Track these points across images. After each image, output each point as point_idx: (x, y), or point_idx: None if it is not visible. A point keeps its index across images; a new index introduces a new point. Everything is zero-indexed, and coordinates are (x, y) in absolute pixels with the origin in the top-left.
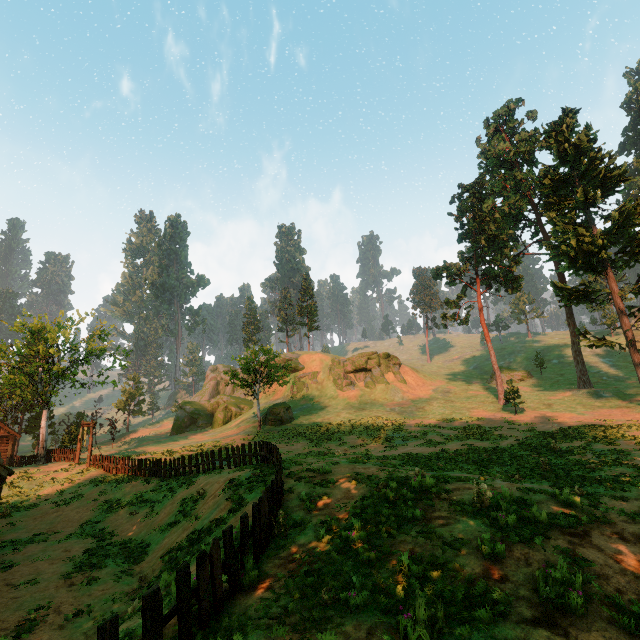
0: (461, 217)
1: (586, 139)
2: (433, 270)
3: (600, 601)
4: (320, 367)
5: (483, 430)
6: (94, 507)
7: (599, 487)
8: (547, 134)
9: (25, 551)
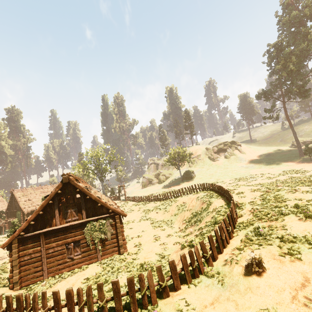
0: (270, 63)
1: None
2: (256, 95)
3: None
4: (200, 152)
5: (294, 169)
6: (141, 212)
7: None
8: None
9: (130, 225)
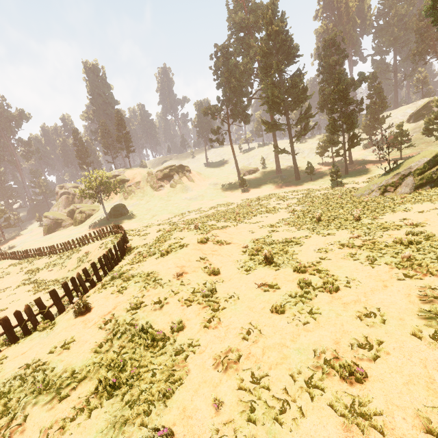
0: (216, 72)
1: (280, 24)
2: (202, 110)
3: (213, 241)
4: (140, 178)
5: (226, 202)
6: (23, 274)
7: (248, 217)
8: (262, 15)
9: None
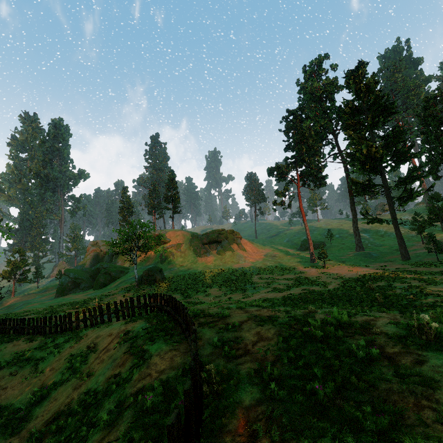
0: (288, 132)
1: (373, 82)
2: (268, 169)
3: None
4: (183, 240)
5: (309, 279)
6: None
7: (435, 311)
8: (348, 77)
9: None
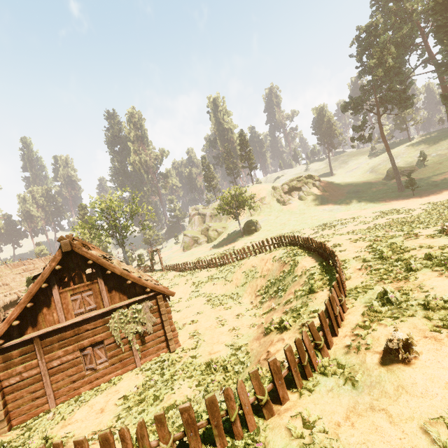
0: (361, 56)
1: None
2: (342, 106)
3: None
4: (265, 193)
5: (395, 209)
6: (189, 286)
7: None
8: None
9: (177, 306)
